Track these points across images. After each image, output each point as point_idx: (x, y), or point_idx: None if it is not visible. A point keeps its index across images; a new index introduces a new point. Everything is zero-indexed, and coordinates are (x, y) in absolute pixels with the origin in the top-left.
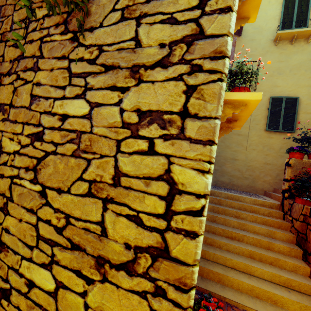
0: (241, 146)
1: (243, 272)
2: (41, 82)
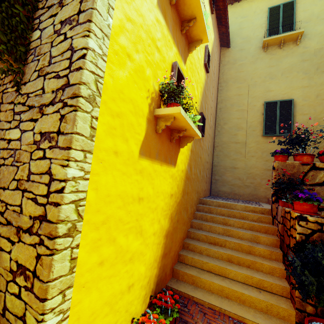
0: (240, 154)
1: (218, 275)
2: (1, 120)
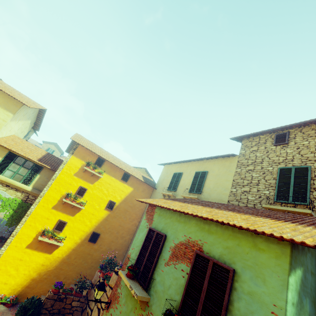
0: None
1: None
2: None
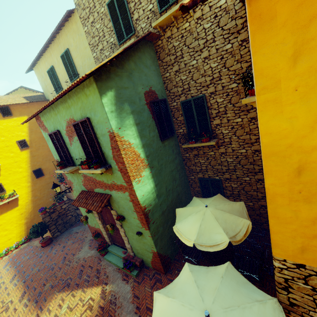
0: None
1: None
2: None
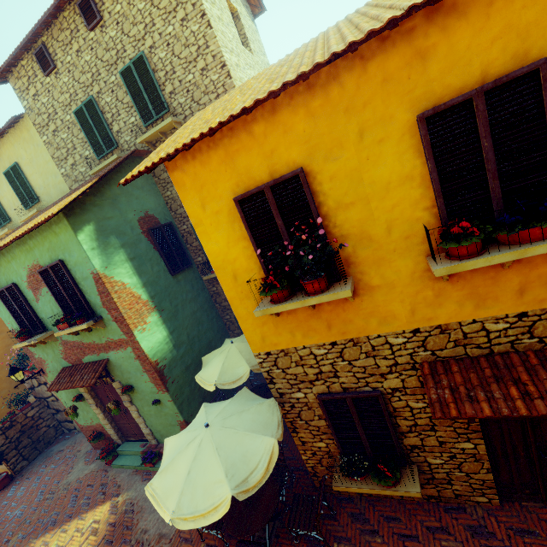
0: None
1: None
2: None
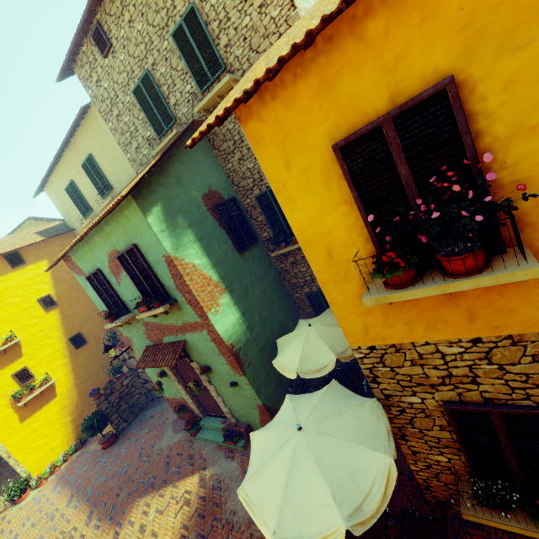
0: None
1: None
2: None
